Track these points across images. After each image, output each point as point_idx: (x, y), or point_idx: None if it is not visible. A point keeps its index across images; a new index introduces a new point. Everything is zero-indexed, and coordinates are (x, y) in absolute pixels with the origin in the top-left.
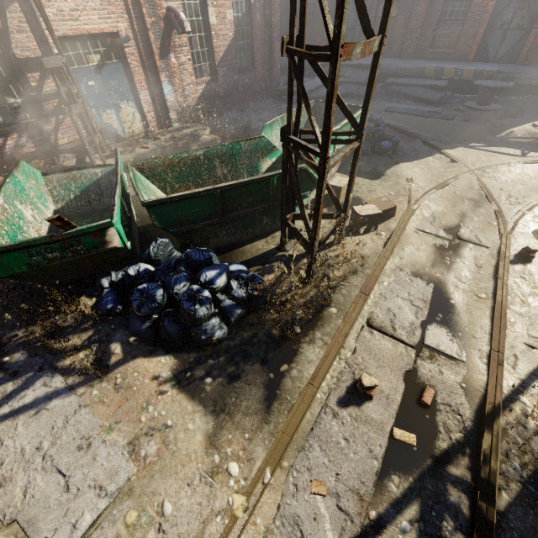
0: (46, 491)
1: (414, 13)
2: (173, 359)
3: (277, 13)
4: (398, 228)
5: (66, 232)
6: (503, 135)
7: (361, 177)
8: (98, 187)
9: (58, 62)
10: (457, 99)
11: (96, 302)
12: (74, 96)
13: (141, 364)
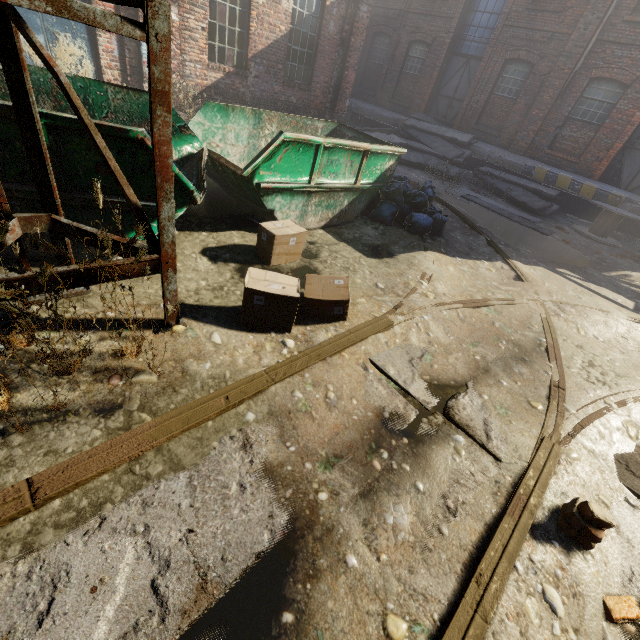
0: None
1: (539, 101)
2: None
3: (361, 36)
4: (327, 344)
5: None
6: (612, 275)
7: (351, 247)
8: None
9: None
10: (566, 219)
11: None
12: None
13: None
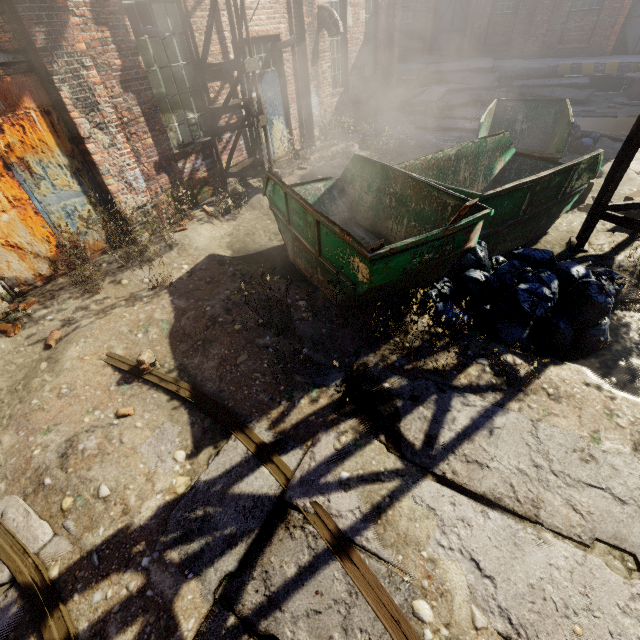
0: (599, 506)
1: (540, 7)
2: (577, 366)
3: (399, 14)
4: None
5: (457, 225)
6: None
7: None
8: (322, 204)
9: (255, 65)
10: (600, 97)
11: (431, 318)
12: (262, 105)
13: (558, 372)
